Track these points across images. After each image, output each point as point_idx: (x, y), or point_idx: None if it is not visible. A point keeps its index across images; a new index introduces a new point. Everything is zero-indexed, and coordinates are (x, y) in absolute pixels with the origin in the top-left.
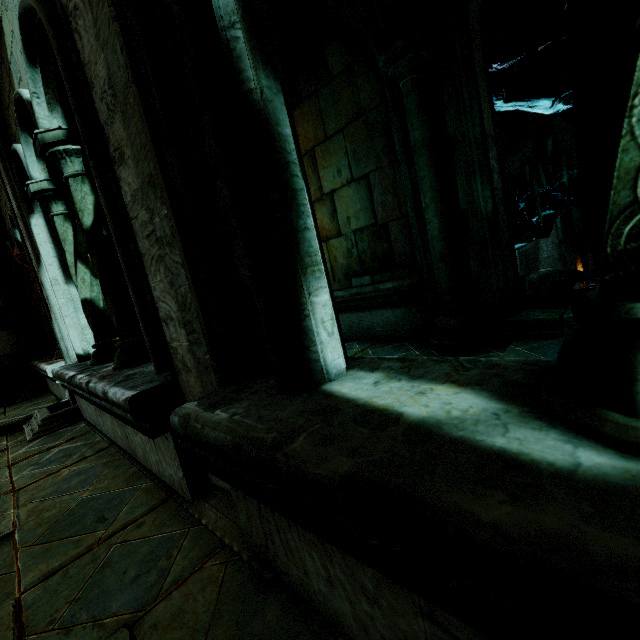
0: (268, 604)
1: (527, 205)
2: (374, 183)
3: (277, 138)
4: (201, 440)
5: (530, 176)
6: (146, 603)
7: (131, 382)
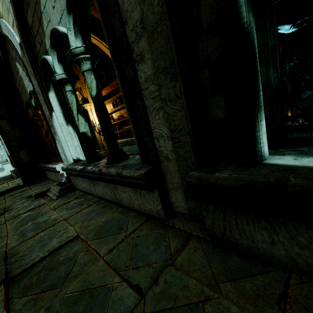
0: (231, 255)
1: None
2: None
3: (254, 46)
4: (214, 186)
5: None
6: (167, 258)
7: (131, 168)
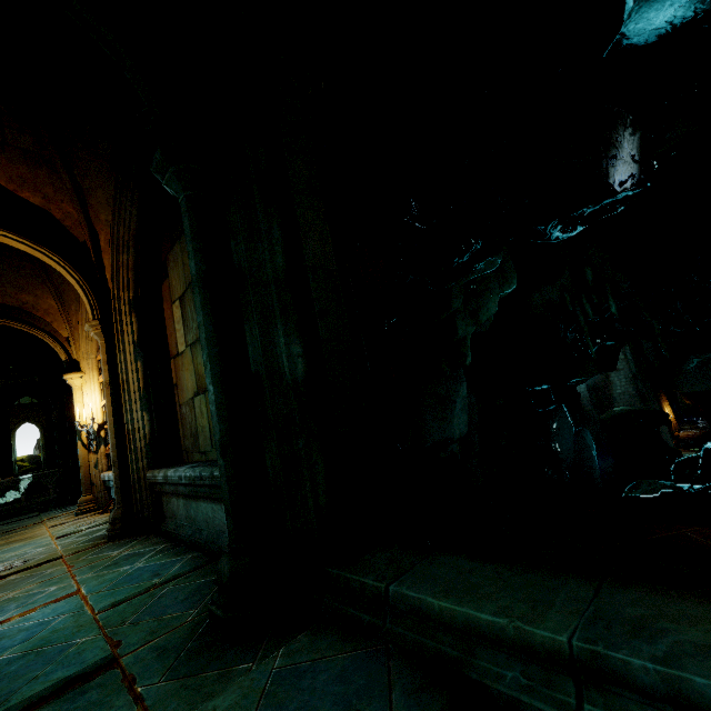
0: None
1: (581, 335)
2: None
3: None
4: None
5: (573, 305)
6: None
7: None
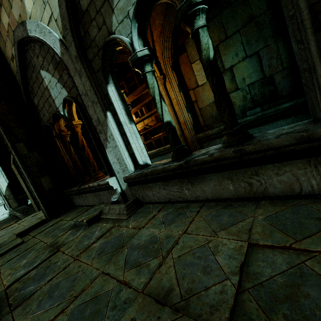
0: None
1: None
2: (262, 55)
3: None
4: None
5: None
6: None
7: None
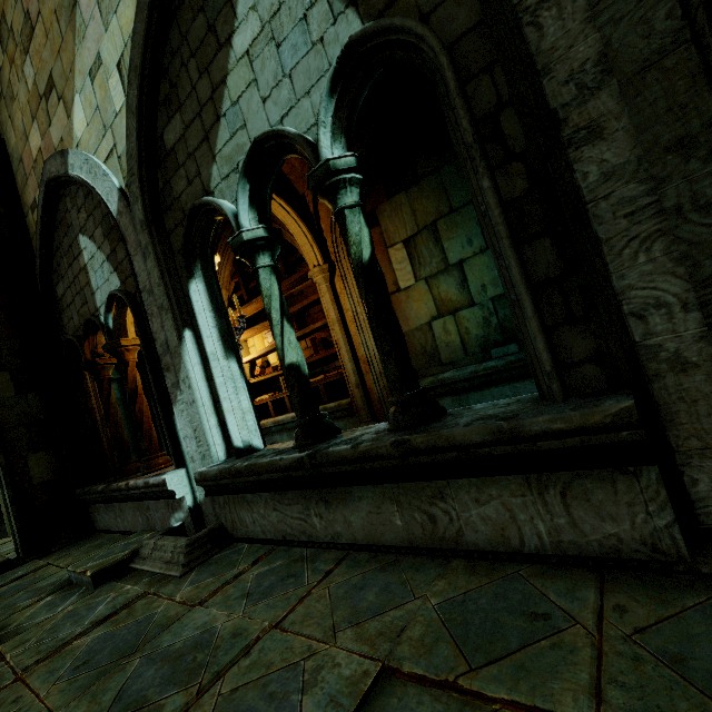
0: None
1: None
2: None
3: None
4: None
5: None
6: None
7: (540, 412)
